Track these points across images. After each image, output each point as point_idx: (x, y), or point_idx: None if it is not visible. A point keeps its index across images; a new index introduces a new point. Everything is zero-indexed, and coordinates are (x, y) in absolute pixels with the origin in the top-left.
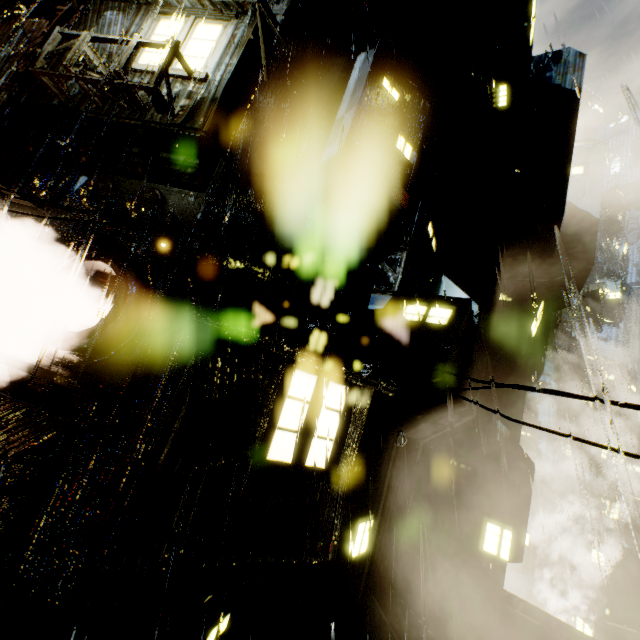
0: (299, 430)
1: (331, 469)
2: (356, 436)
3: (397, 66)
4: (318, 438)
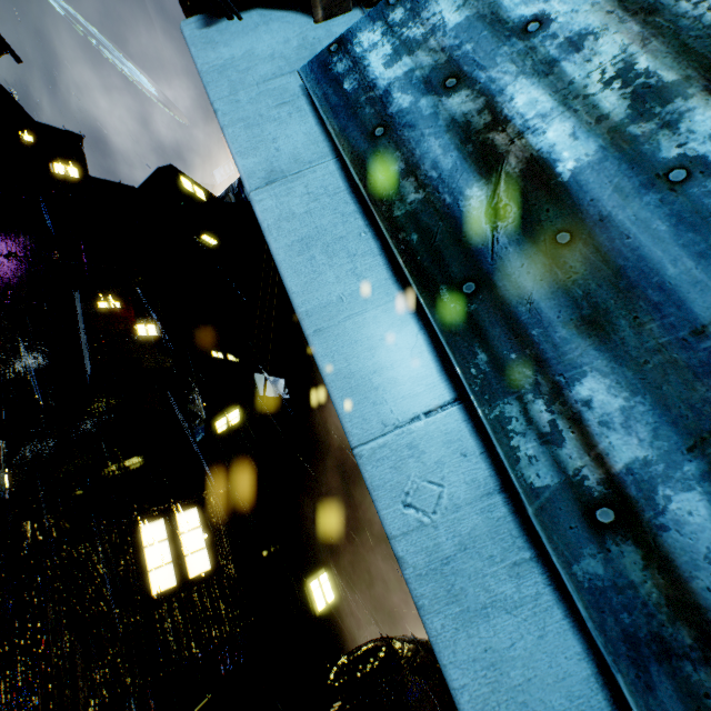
0: (170, 560)
1: (216, 566)
2: (224, 532)
3: (105, 288)
4: (191, 555)
